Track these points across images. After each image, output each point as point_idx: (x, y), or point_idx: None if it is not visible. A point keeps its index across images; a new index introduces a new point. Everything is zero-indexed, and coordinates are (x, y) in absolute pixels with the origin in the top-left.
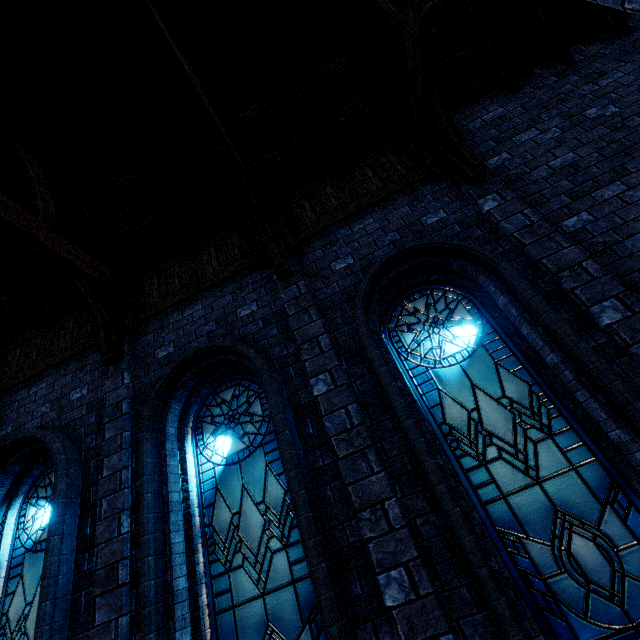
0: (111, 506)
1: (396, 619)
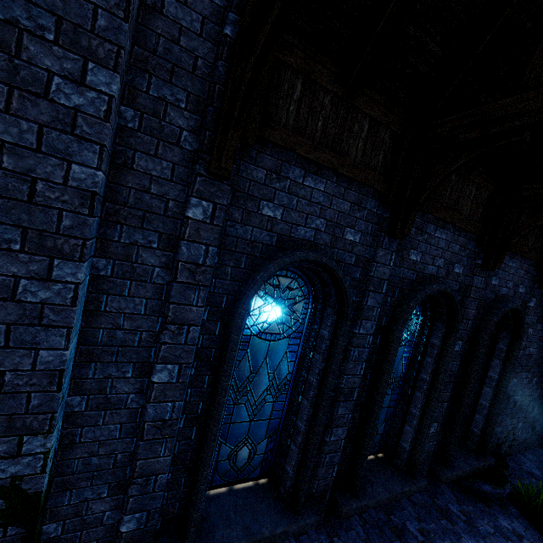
0: (360, 355)
1: (429, 436)
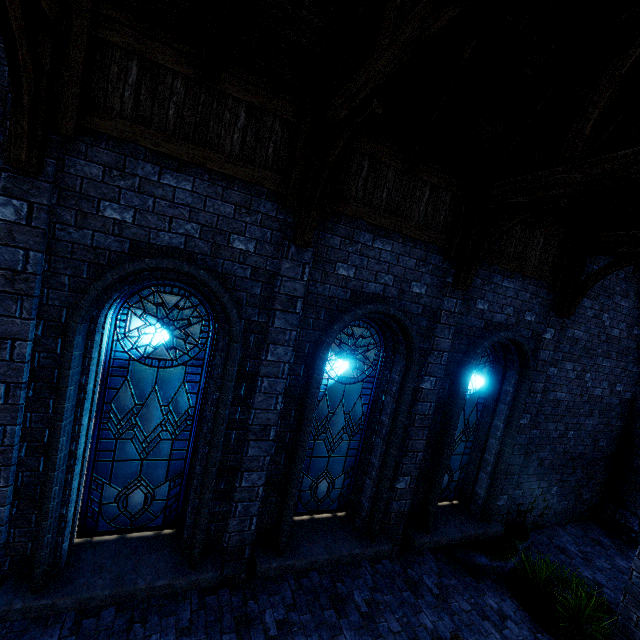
0: (271, 387)
1: (398, 492)
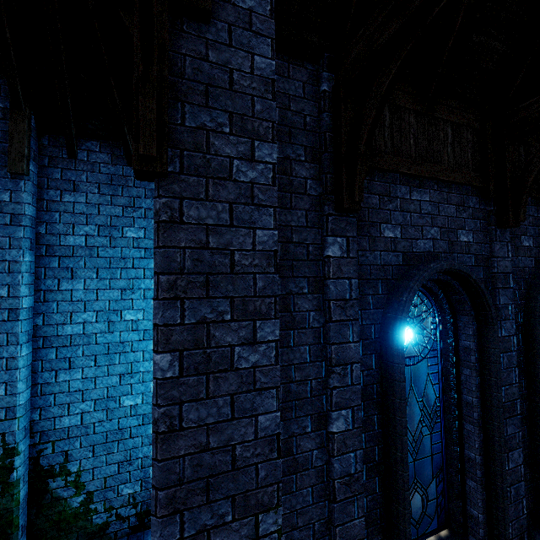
0: (510, 361)
1: None
